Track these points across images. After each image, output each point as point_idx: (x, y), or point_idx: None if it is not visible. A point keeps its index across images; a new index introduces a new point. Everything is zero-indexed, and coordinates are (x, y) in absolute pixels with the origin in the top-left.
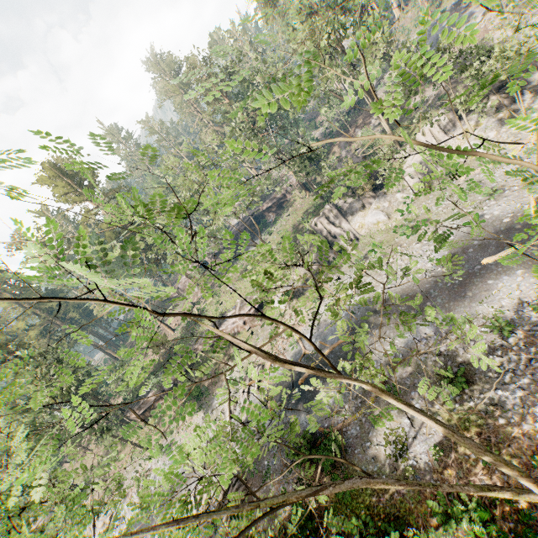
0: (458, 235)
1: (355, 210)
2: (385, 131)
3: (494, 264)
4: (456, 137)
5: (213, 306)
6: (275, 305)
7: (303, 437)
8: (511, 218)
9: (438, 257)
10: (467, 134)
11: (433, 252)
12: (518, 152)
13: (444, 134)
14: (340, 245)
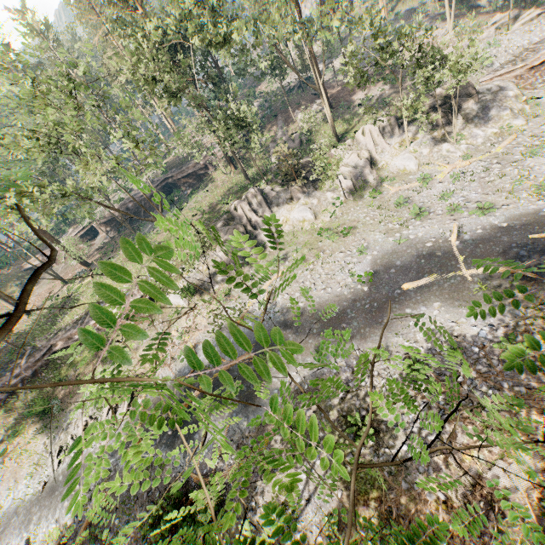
0: (382, 252)
1: (281, 201)
2: (326, 121)
3: (414, 291)
4: (393, 145)
5: (91, 289)
6: (171, 299)
7: (170, 495)
8: (434, 243)
9: (360, 272)
10: (404, 145)
11: (355, 266)
12: (445, 176)
13: (383, 138)
14: (259, 238)
